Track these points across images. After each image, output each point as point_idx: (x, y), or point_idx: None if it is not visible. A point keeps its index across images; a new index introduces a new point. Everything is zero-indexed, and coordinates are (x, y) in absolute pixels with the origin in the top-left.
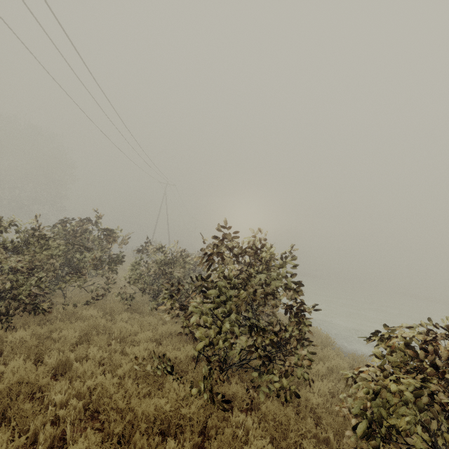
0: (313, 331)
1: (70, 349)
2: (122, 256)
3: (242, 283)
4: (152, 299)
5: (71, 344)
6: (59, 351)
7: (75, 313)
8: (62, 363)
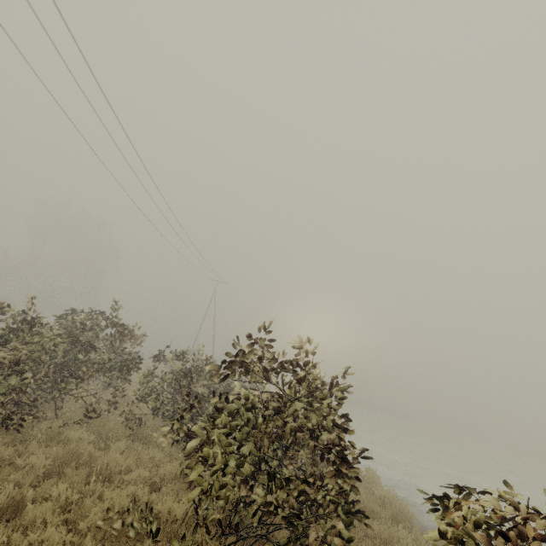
0: (385, 496)
1: (33, 484)
2: (137, 362)
3: (262, 407)
4: (166, 425)
5: (41, 477)
6: (17, 485)
7: (63, 434)
8: (15, 503)
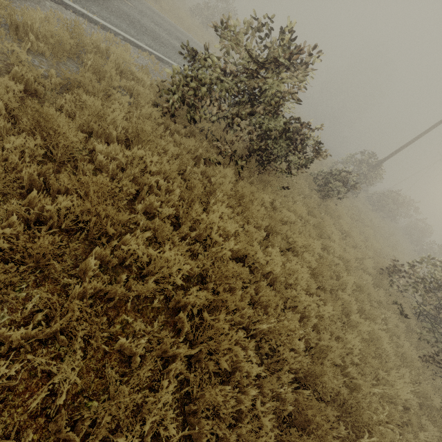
0: None
1: None
2: (411, 216)
3: None
4: (405, 234)
5: None
6: None
7: None
8: None
